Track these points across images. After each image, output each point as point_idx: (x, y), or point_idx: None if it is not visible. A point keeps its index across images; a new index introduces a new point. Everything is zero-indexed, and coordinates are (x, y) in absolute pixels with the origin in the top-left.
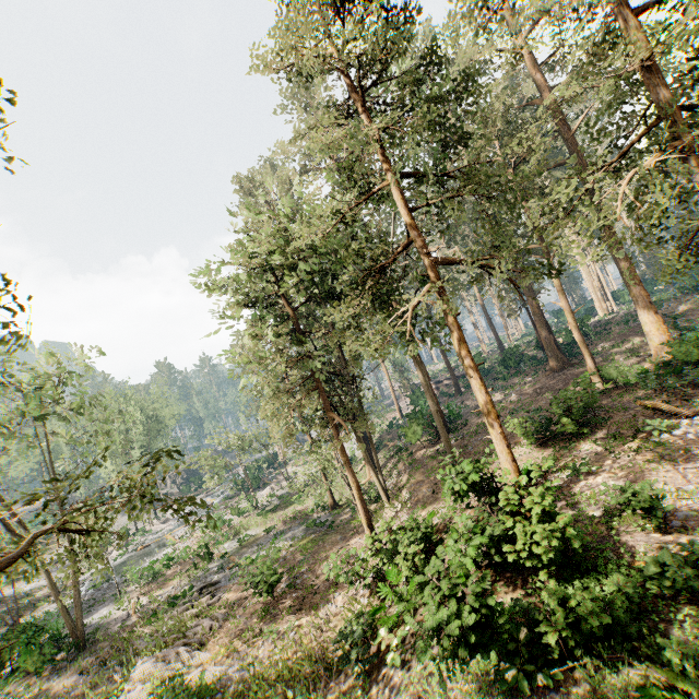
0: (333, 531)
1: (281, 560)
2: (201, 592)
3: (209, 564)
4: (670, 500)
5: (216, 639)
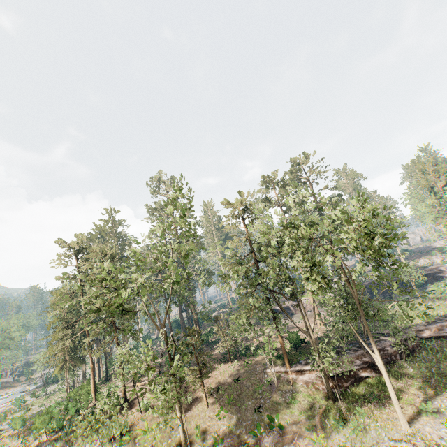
0: None
1: None
2: None
3: (5, 422)
4: None
5: None
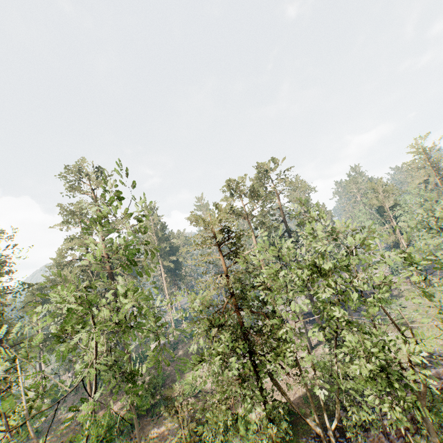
0: None
1: None
2: None
3: None
4: None
5: None
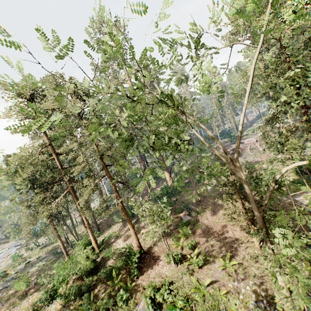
0: (62, 256)
1: (37, 272)
2: (0, 292)
3: (8, 277)
4: (123, 249)
5: (0, 310)
